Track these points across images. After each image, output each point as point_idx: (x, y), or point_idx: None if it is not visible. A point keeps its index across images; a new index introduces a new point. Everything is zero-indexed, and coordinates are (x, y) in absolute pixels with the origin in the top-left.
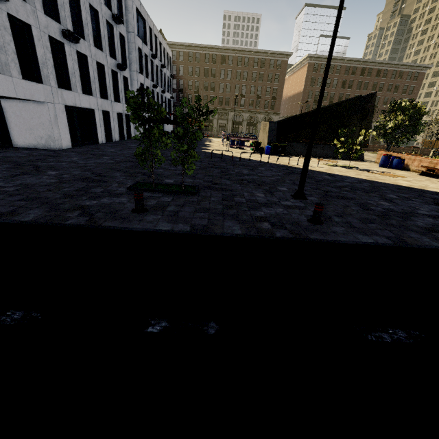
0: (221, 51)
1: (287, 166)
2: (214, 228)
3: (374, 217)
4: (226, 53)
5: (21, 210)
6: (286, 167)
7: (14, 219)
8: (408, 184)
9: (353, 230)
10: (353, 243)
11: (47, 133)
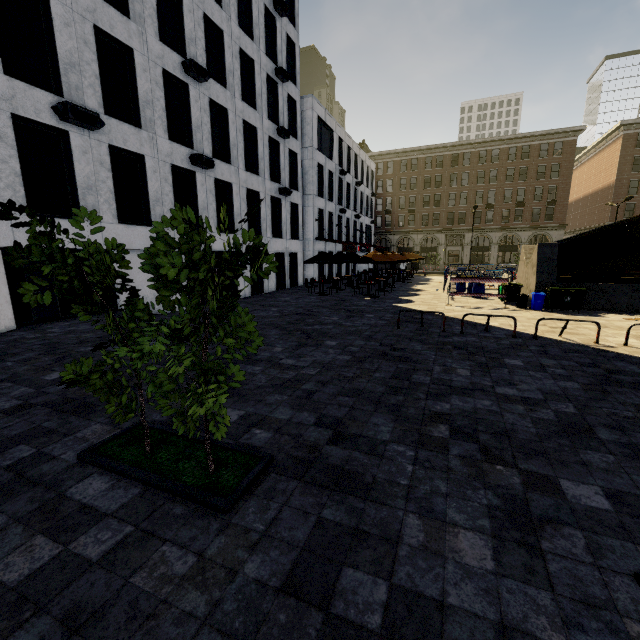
0: (450, 150)
1: (591, 350)
2: None
3: None
4: (459, 150)
5: None
6: (590, 356)
7: None
8: None
9: None
10: None
11: (153, 291)
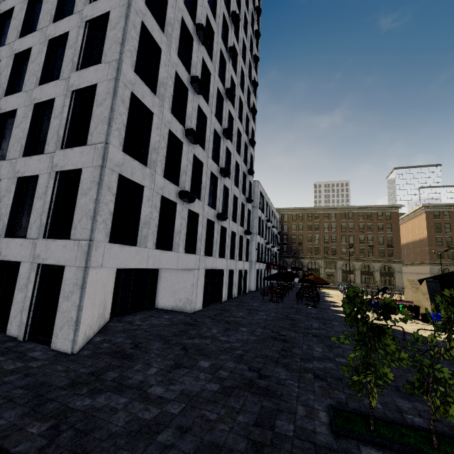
0: (323, 210)
1: None
2: None
3: None
4: (328, 211)
5: None
6: None
7: None
8: None
9: None
10: None
11: (187, 296)
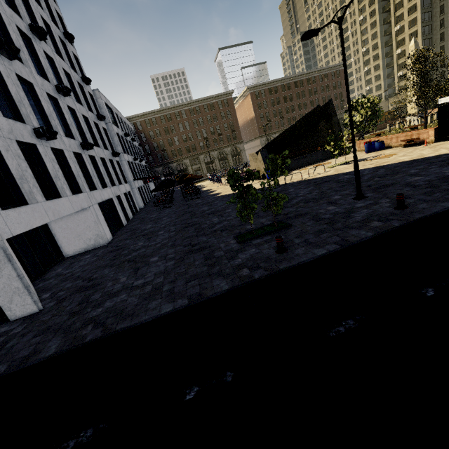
0: (173, 110)
1: (304, 181)
2: (351, 238)
3: (429, 189)
4: (178, 109)
5: (206, 285)
6: (305, 182)
7: (218, 291)
8: (408, 158)
9: (432, 203)
10: (446, 209)
11: (94, 233)
